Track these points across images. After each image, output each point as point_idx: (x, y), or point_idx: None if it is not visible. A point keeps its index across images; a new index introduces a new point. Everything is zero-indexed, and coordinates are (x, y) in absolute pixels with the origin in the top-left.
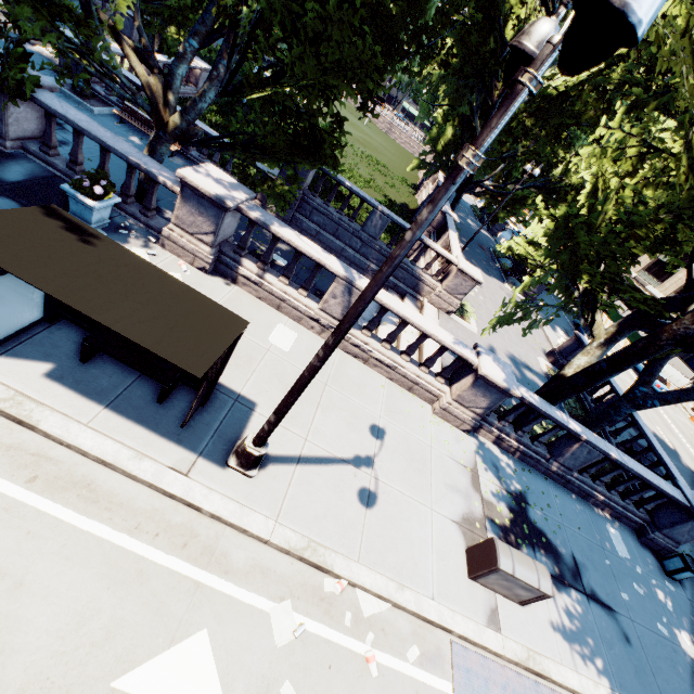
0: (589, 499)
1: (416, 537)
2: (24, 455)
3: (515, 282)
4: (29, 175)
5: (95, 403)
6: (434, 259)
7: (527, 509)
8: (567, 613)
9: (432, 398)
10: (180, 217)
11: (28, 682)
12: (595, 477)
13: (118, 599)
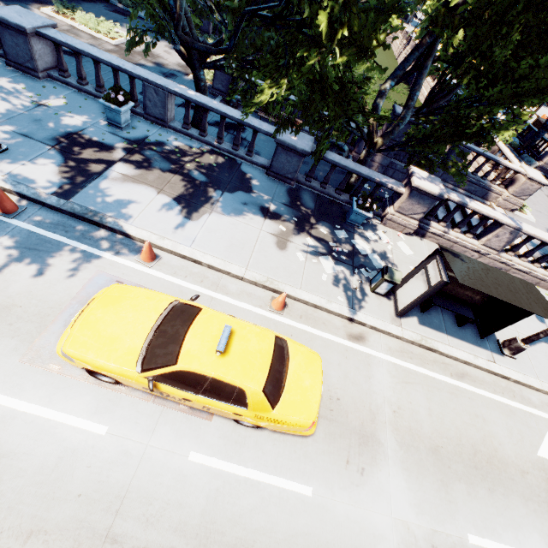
0: None
1: None
2: (440, 364)
3: (530, 159)
4: (312, 200)
5: (442, 333)
6: (503, 173)
7: None
8: None
9: None
10: (402, 207)
11: (514, 454)
12: None
13: (513, 422)
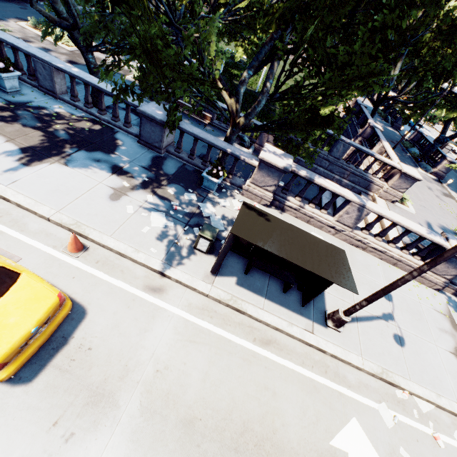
0: None
1: (434, 364)
2: (246, 327)
3: (426, 166)
4: (175, 167)
5: (260, 297)
6: (381, 167)
7: None
8: None
9: (410, 269)
10: (255, 178)
11: (299, 440)
12: None
13: (312, 400)
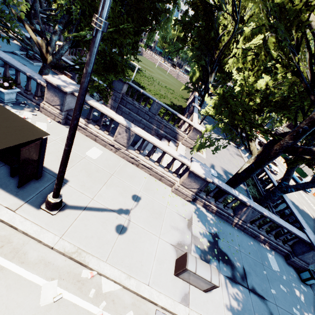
0: (257, 238)
1: (146, 251)
2: None
3: (230, 138)
4: None
5: None
6: (183, 123)
7: (218, 241)
8: (234, 298)
9: (171, 184)
10: (47, 98)
11: None
12: (259, 226)
13: None
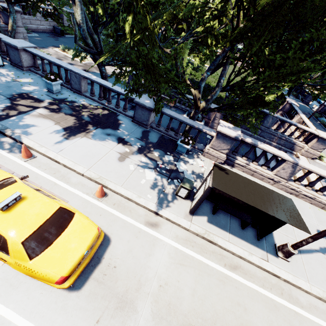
0: None
1: None
2: (217, 255)
3: None
4: (157, 137)
5: (225, 232)
6: (302, 133)
7: None
8: None
9: None
10: (213, 144)
11: None
12: None
13: (275, 317)
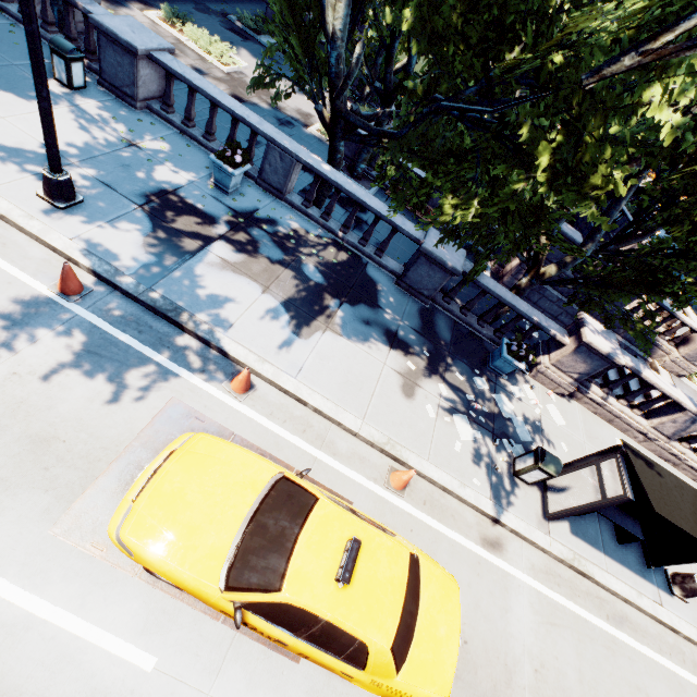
0: None
1: None
2: (594, 599)
3: None
4: (448, 328)
5: (599, 551)
6: (676, 328)
7: None
8: None
9: None
10: (561, 361)
11: None
12: None
13: None
